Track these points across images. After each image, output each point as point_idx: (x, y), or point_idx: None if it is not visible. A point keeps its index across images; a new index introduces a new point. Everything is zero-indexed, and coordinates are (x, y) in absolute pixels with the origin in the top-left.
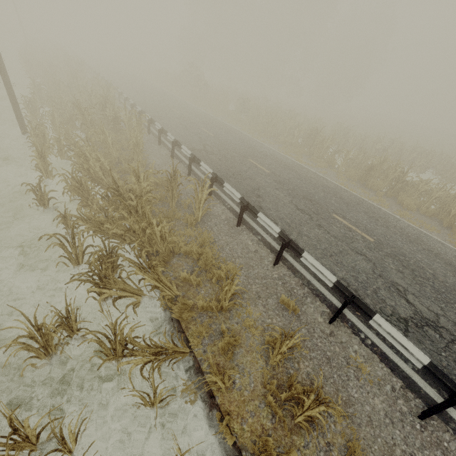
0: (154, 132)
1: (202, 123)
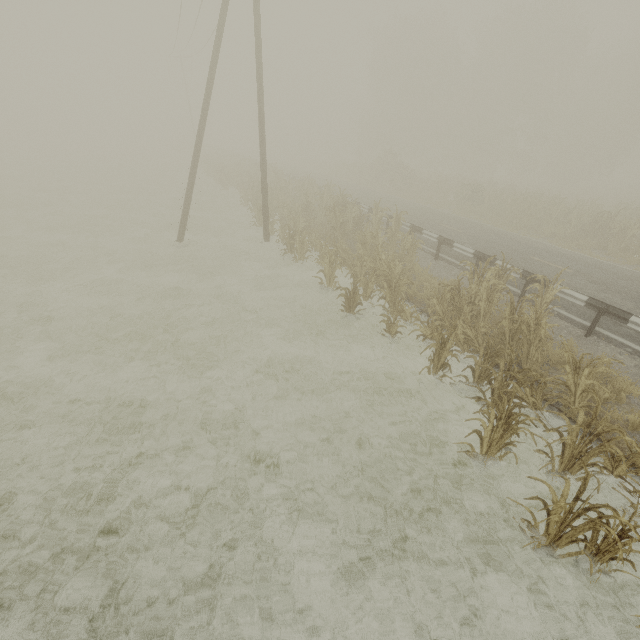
0: None
1: (434, 218)
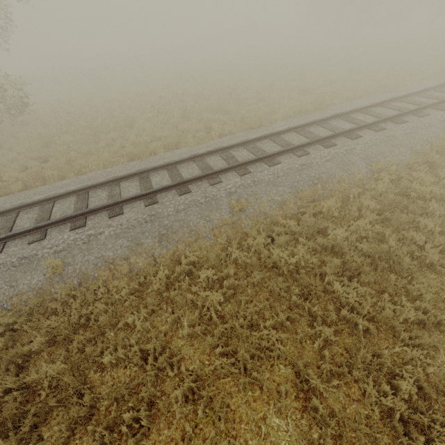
0: None
1: None
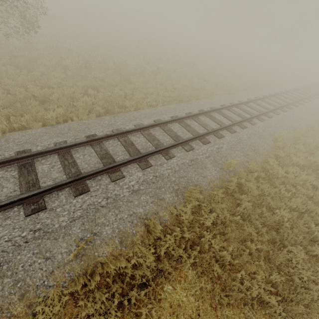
0: None
1: None
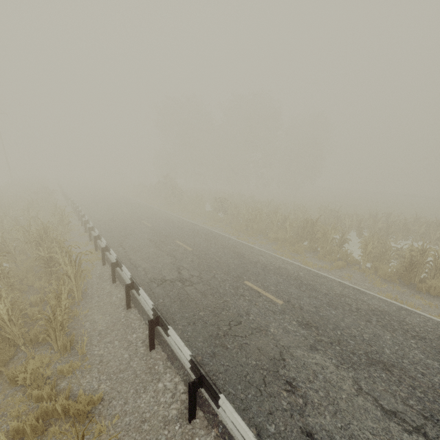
0: (112, 260)
1: (177, 233)
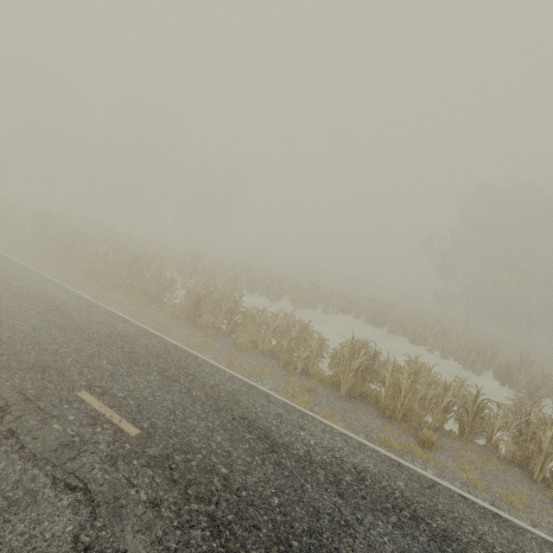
0: None
1: None
